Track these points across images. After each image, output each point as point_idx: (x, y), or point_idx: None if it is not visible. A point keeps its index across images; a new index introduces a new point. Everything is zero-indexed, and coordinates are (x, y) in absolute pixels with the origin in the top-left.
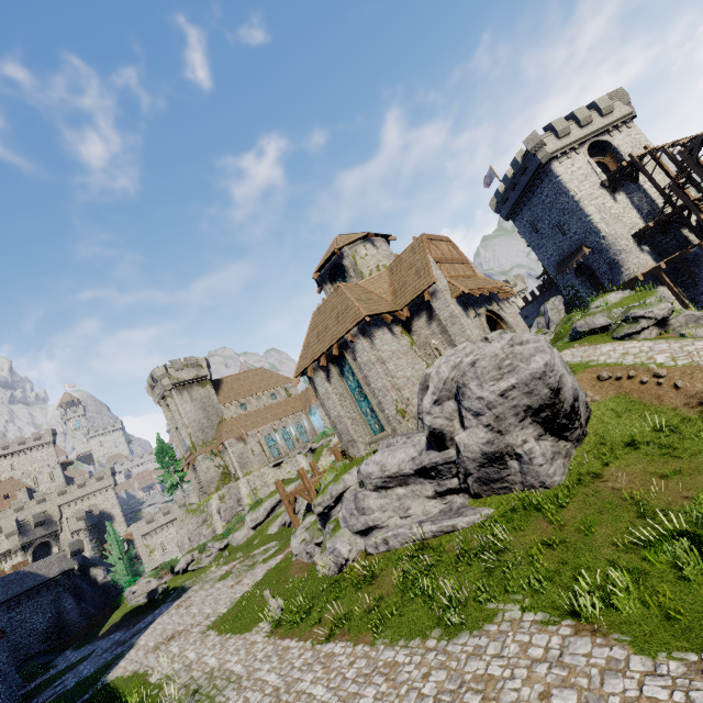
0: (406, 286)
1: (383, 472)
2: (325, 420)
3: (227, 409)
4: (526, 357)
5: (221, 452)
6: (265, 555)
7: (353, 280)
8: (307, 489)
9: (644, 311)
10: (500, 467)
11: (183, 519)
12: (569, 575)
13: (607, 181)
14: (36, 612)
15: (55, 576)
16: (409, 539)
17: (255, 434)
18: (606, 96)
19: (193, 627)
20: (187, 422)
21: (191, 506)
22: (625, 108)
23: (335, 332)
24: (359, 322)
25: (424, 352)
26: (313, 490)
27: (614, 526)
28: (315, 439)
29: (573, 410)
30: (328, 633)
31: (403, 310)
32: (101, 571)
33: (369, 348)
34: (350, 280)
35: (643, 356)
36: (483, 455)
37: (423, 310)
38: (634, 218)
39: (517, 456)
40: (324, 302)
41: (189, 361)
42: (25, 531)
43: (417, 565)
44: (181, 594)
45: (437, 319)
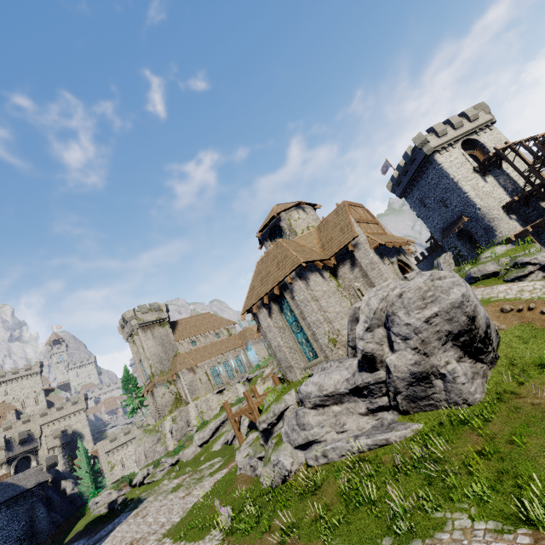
0: (333, 240)
1: (321, 392)
2: (259, 354)
3: (181, 345)
4: (446, 289)
5: (175, 380)
6: (211, 469)
7: (288, 238)
8: (251, 409)
9: (529, 258)
10: (426, 386)
11: (141, 437)
12: (511, 483)
13: (478, 167)
14: (13, 520)
15: (32, 487)
16: (346, 452)
17: (202, 366)
18: (472, 107)
19: (150, 535)
20: (148, 355)
21: (148, 427)
22: (487, 116)
23: (276, 276)
24: (297, 267)
25: (348, 292)
26: (256, 410)
27: (544, 437)
28: (251, 371)
29: (487, 335)
30: (279, 541)
31: (331, 259)
32: (70, 483)
33: (305, 289)
34: (286, 238)
35: (538, 292)
36: (412, 374)
37: (347, 259)
38: (501, 194)
39: (442, 375)
40: (266, 254)
41: (153, 306)
42: (11, 446)
43: (357, 475)
44: (138, 505)
45: (359, 265)
